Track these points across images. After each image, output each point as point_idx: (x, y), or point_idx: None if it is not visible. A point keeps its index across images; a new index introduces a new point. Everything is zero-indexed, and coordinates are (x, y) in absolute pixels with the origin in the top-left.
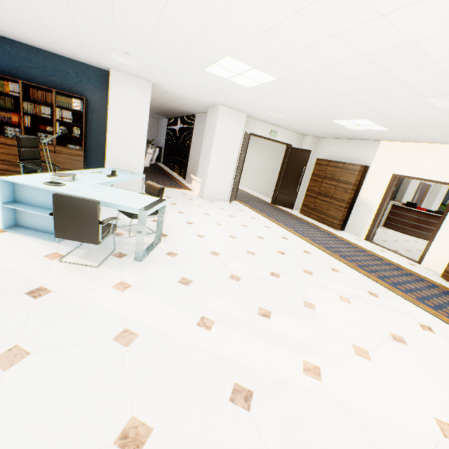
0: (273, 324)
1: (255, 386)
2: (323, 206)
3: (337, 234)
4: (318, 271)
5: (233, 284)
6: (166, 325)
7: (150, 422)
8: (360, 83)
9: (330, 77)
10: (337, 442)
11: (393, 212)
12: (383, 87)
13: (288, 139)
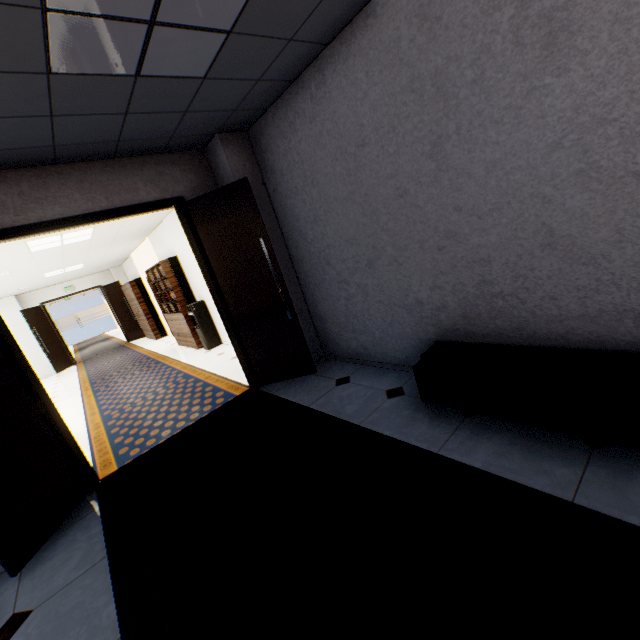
0: None
1: None
2: (145, 325)
3: (146, 346)
4: None
5: None
6: None
7: None
8: None
9: None
10: None
11: None
12: None
13: (94, 283)
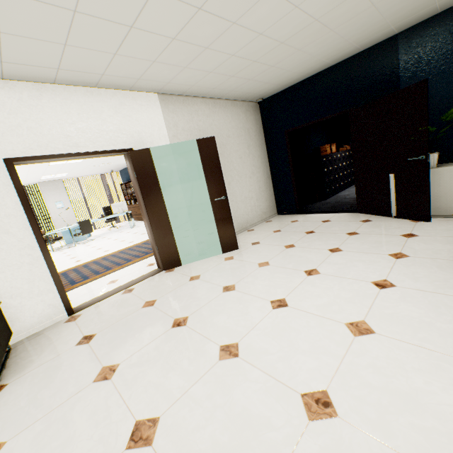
0: None
1: None
2: None
3: None
4: None
5: None
6: None
7: None
8: None
9: None
10: None
11: None
12: None
13: None
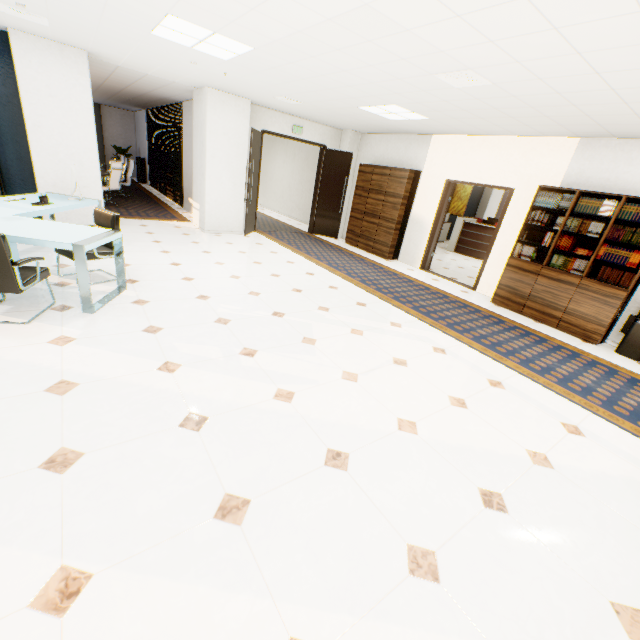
0: (256, 361)
1: (212, 414)
2: (371, 230)
3: (386, 265)
4: (339, 306)
5: (218, 328)
6: (117, 373)
7: (83, 450)
8: (353, 55)
9: (315, 47)
10: (285, 443)
11: (465, 232)
12: (380, 61)
13: (321, 138)
